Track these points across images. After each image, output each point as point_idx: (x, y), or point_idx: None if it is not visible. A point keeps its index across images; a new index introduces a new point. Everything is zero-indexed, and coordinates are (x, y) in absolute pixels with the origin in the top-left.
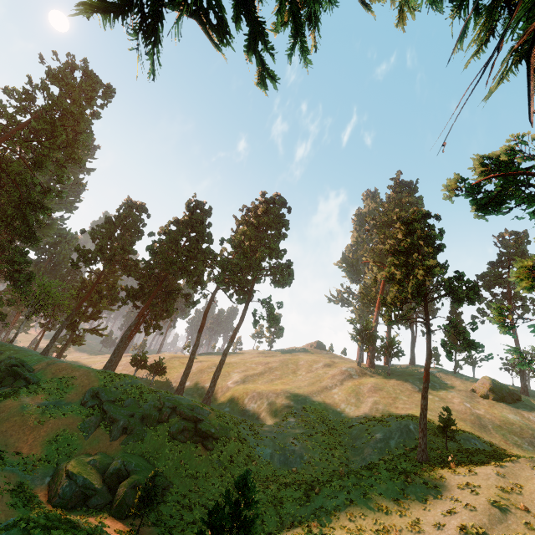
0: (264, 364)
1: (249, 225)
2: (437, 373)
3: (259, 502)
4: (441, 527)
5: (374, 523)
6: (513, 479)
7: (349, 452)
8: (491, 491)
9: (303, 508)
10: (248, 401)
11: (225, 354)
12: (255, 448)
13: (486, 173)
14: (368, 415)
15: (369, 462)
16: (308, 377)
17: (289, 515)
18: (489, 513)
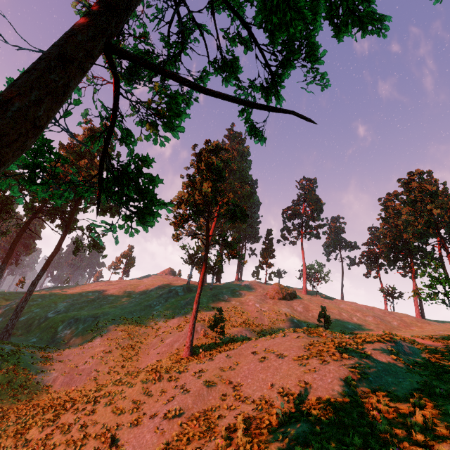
0: (102, 291)
1: (69, 151)
2: (248, 284)
3: (1, 435)
4: (156, 416)
5: (101, 429)
6: (237, 358)
7: (141, 360)
8: (212, 373)
9: (45, 430)
10: (62, 328)
11: (33, 284)
12: (36, 375)
13: (84, 12)
14: (175, 324)
15: (146, 366)
16: (139, 298)
17: (27, 441)
18: (197, 394)
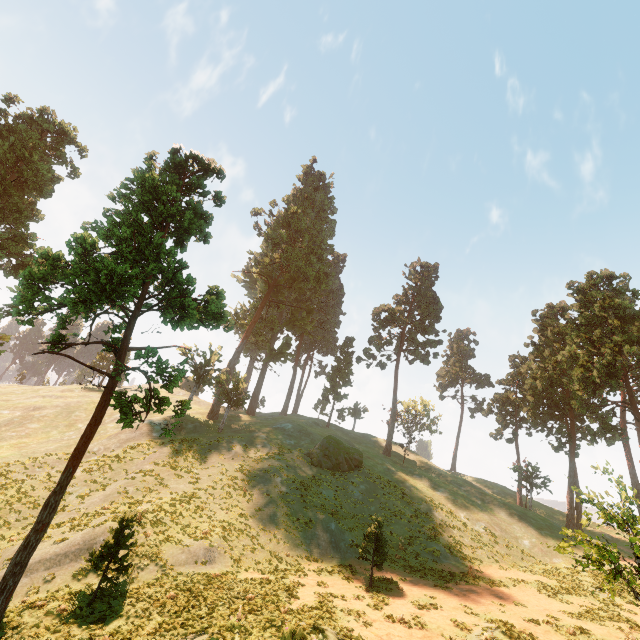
0: (32, 409)
1: None
2: (290, 428)
3: None
4: None
5: None
6: None
7: None
8: None
9: None
10: None
11: None
12: None
13: None
14: (93, 506)
15: None
16: (80, 434)
17: None
18: None
